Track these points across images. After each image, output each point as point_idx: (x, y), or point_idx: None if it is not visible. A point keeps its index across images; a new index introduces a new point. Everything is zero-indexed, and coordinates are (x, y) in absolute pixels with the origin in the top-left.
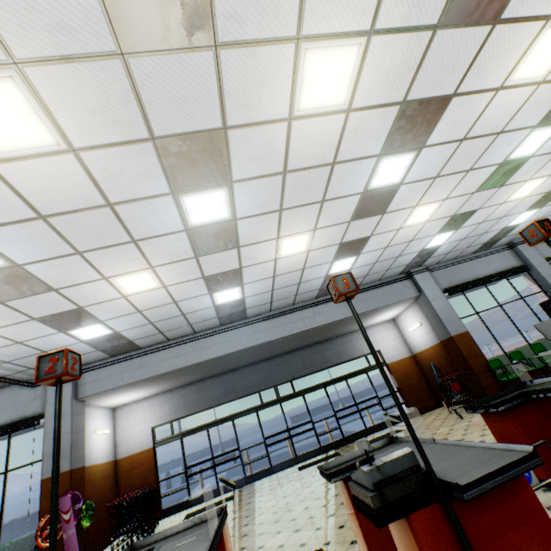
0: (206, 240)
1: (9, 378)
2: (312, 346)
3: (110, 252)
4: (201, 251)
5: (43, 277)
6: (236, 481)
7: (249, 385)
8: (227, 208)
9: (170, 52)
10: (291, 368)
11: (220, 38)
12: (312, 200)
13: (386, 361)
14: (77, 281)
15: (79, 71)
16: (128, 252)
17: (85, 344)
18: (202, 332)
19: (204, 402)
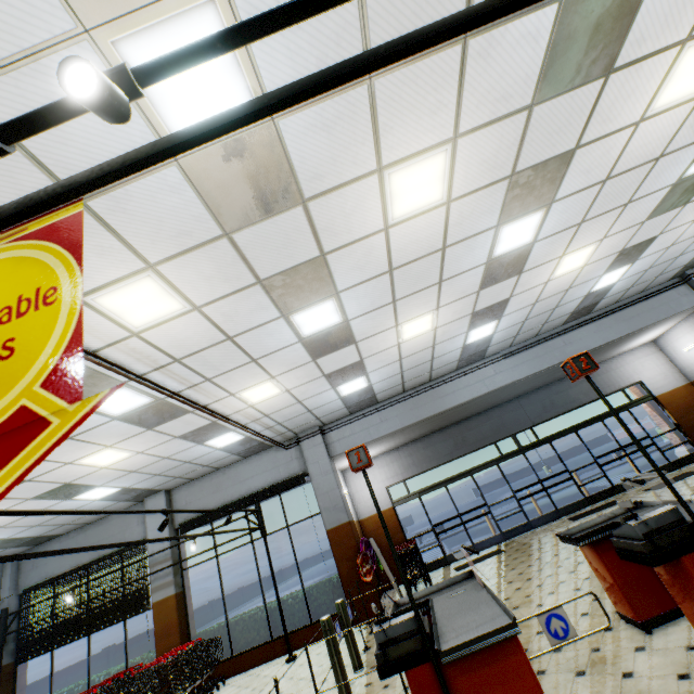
0: (496, 271)
1: (275, 440)
2: (548, 386)
3: (416, 297)
4: (486, 284)
5: (355, 331)
6: (491, 538)
7: (481, 436)
8: (533, 232)
9: (568, 92)
10: (528, 414)
11: (616, 64)
12: (616, 204)
13: (654, 393)
14: (374, 332)
15: (493, 131)
16: (429, 295)
17: (340, 401)
18: (437, 380)
19: (435, 458)
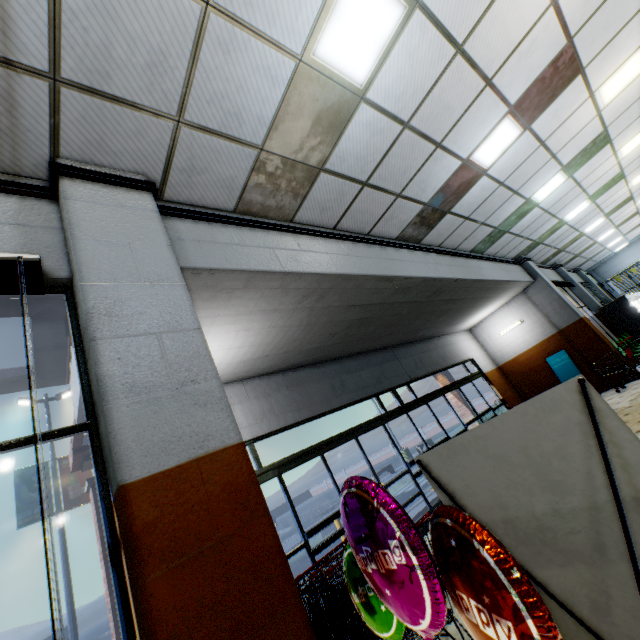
0: None
1: None
2: (414, 343)
3: None
4: None
5: None
6: None
7: (363, 383)
8: None
9: None
10: (404, 367)
11: None
12: None
13: (483, 370)
14: None
15: None
16: None
17: (283, 85)
18: (376, 238)
19: (306, 405)
